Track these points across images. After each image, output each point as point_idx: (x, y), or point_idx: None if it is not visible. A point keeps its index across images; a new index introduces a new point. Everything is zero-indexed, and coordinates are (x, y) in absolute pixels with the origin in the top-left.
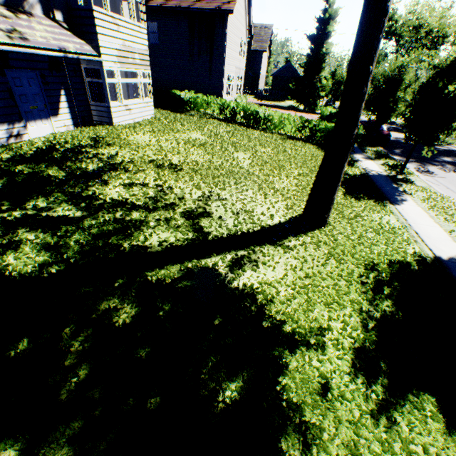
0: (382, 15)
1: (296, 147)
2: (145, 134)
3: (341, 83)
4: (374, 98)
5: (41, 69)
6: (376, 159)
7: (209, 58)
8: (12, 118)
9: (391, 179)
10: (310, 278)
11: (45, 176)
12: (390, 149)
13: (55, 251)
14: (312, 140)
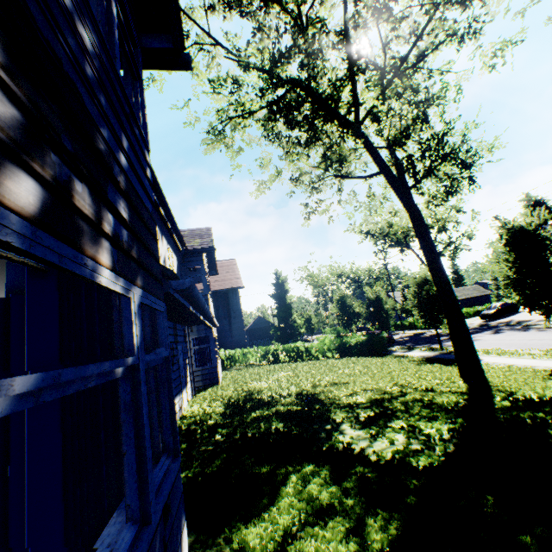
0: (438, 256)
1: (354, 360)
2: (254, 381)
3: (310, 319)
4: (371, 313)
5: (182, 342)
6: (411, 350)
7: (228, 321)
8: (179, 388)
9: (446, 354)
10: (546, 390)
11: (288, 410)
12: (402, 344)
13: (434, 419)
14: (353, 354)
